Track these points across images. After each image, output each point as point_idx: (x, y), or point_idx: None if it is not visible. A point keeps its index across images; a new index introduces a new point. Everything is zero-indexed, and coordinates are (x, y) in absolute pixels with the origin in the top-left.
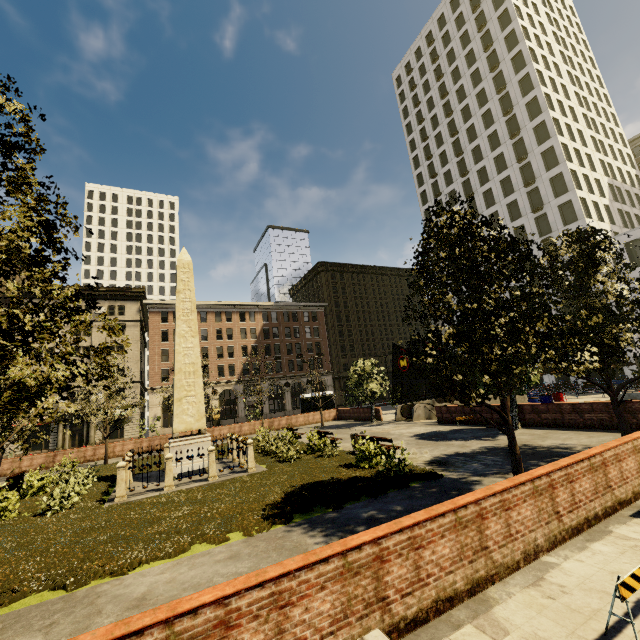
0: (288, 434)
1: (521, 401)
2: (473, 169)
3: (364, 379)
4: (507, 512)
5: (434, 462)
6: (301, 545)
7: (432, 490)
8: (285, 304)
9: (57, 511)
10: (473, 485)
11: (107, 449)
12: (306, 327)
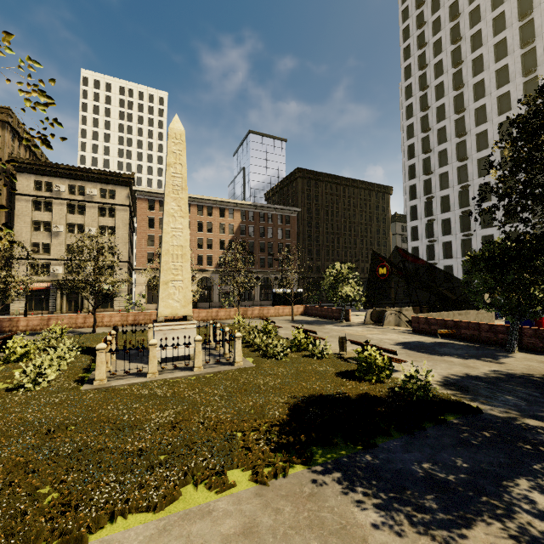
0: (268, 327)
1: (489, 319)
2: (469, 82)
3: (338, 282)
4: None
5: (450, 385)
6: (351, 525)
7: (486, 434)
8: (262, 205)
9: (31, 388)
10: (542, 435)
11: (95, 320)
12: (279, 229)
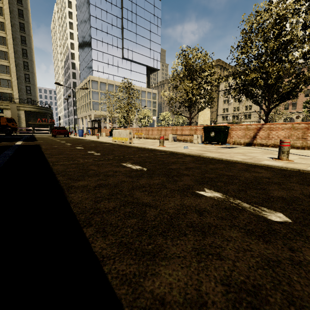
0: None
1: None
2: None
3: None
4: (152, 131)
5: None
6: None
7: None
8: None
9: None
10: None
11: None
12: None
